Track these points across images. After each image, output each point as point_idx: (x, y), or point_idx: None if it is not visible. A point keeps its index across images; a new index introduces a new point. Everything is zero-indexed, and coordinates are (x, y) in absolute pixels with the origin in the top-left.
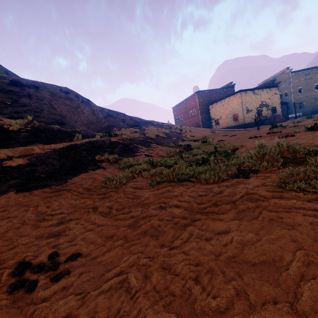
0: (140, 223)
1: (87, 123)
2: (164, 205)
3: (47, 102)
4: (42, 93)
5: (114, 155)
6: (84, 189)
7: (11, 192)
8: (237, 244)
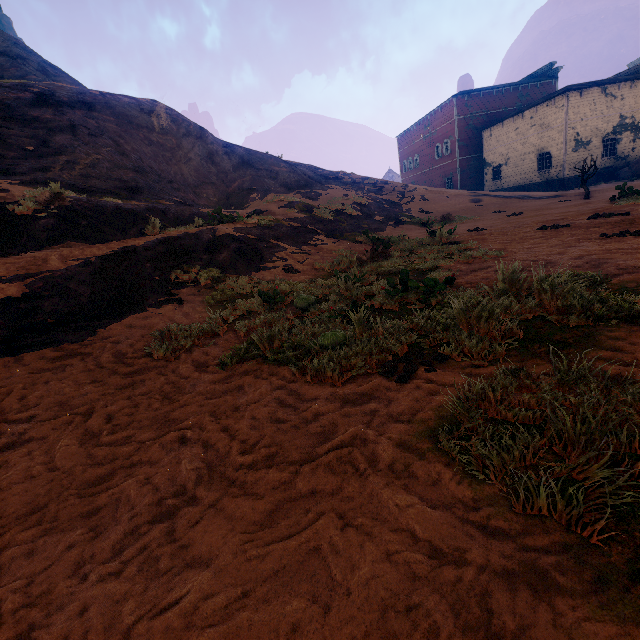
0: (113, 480)
1: (196, 184)
2: (187, 437)
3: (110, 141)
4: (100, 120)
5: (209, 271)
6: (114, 356)
7: None
8: (175, 620)
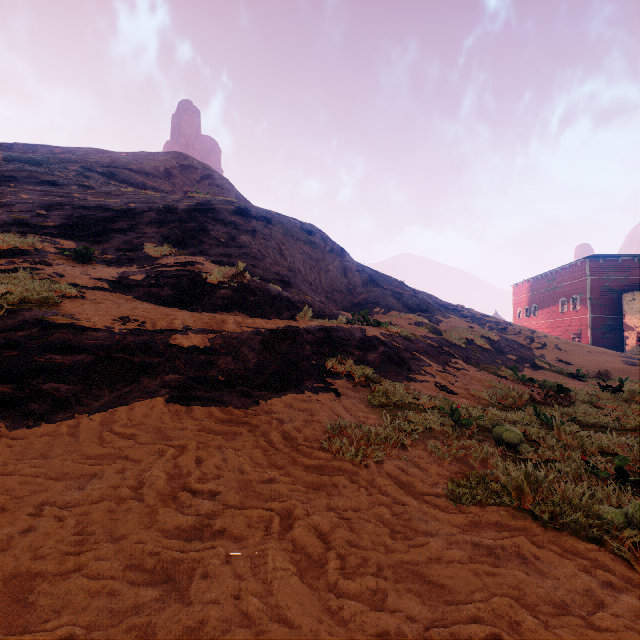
0: None
1: (329, 289)
2: None
3: (276, 245)
4: (273, 230)
5: (364, 368)
6: (283, 437)
7: (159, 397)
8: None
